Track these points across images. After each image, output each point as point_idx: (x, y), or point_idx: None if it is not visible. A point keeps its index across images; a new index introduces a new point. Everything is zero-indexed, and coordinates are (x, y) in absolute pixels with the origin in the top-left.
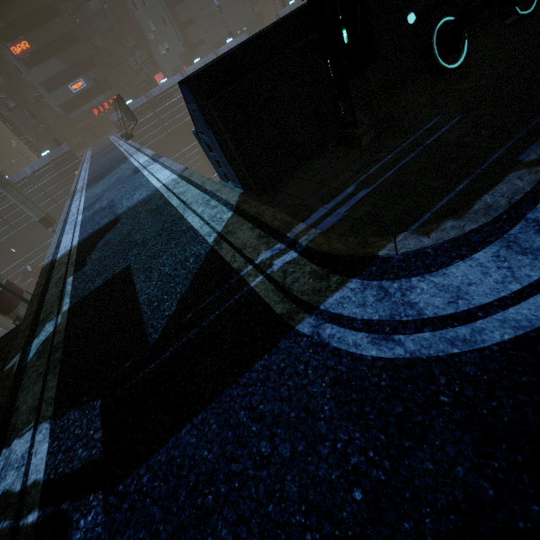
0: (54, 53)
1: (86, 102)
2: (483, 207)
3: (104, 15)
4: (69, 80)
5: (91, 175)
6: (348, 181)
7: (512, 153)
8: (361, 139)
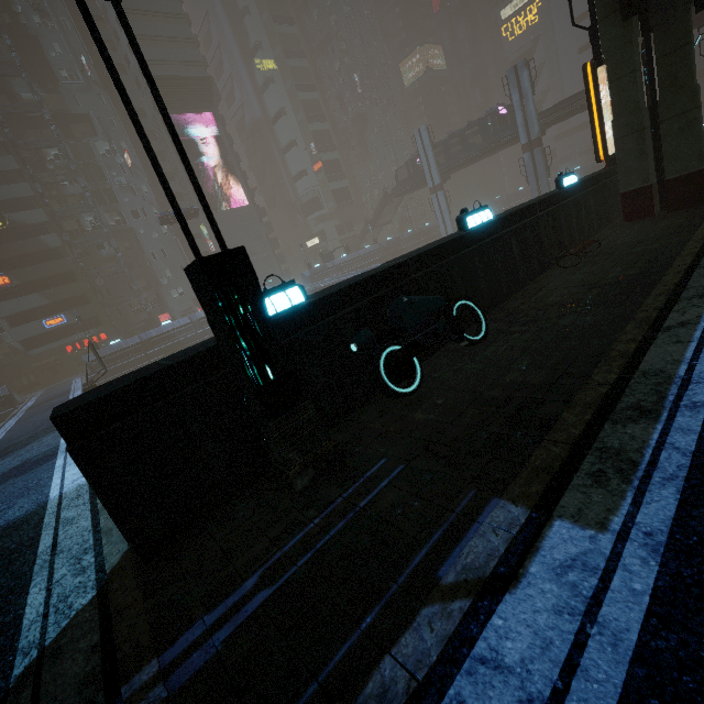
0: (38, 289)
1: (60, 338)
2: (377, 692)
3: (116, 261)
4: (46, 315)
5: (1, 443)
6: (256, 562)
7: (435, 557)
8: (294, 482)
